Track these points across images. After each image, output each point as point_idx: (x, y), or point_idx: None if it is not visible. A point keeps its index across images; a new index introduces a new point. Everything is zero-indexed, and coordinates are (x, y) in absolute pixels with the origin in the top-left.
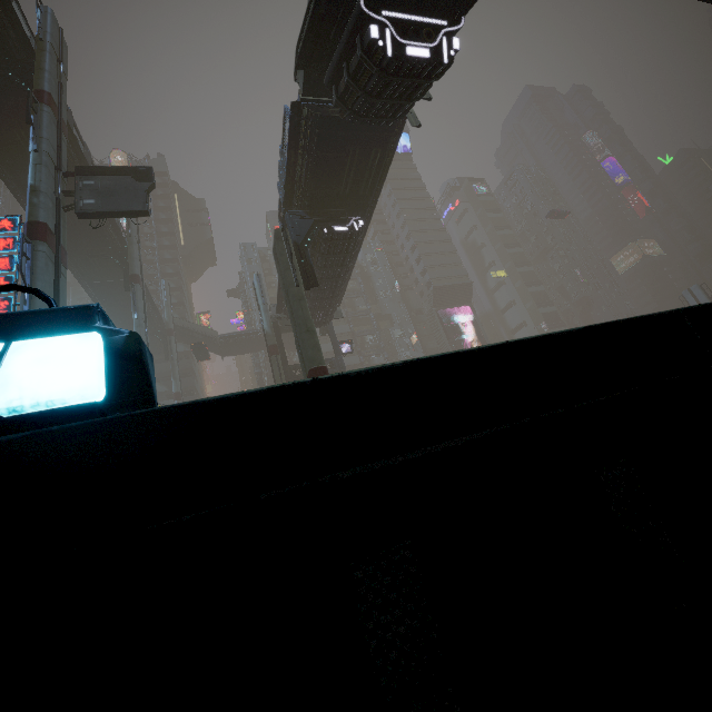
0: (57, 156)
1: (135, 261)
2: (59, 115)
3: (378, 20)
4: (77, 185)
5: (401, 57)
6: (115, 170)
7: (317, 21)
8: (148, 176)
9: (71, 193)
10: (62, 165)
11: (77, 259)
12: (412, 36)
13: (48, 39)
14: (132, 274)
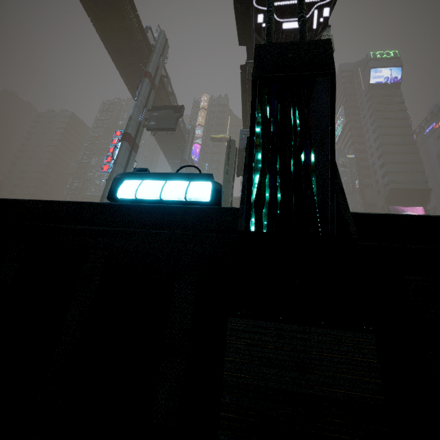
0: (146, 102)
1: (186, 152)
2: (153, 82)
3: (264, 10)
4: (150, 115)
5: (277, 31)
6: (167, 108)
7: (239, 17)
8: (180, 110)
9: (147, 119)
10: (148, 106)
11: (166, 149)
12: (288, 15)
13: (158, 46)
14: (184, 159)
